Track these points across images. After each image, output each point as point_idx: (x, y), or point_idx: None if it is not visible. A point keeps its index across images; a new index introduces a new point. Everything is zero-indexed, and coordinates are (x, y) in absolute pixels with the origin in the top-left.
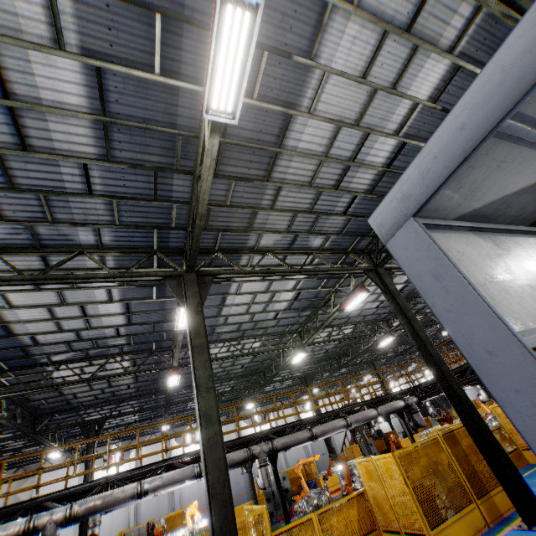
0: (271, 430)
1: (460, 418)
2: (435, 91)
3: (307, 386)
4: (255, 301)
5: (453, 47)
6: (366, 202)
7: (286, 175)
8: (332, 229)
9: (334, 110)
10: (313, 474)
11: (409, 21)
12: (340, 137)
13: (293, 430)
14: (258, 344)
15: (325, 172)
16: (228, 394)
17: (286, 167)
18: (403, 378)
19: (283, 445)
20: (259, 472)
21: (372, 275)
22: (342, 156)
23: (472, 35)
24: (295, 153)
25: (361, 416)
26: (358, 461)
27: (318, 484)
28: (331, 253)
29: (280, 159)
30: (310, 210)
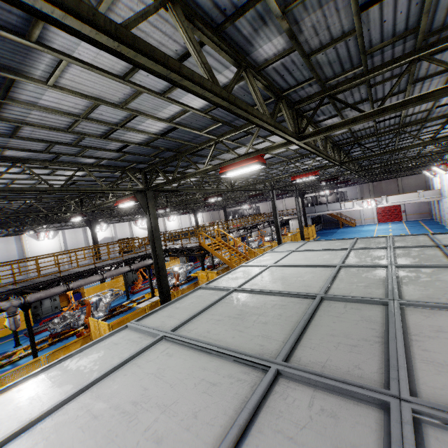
0: (28, 286)
1: (160, 301)
2: (207, 106)
3: (91, 228)
4: (15, 182)
5: (224, 87)
6: (142, 148)
7: (26, 117)
8: (105, 156)
9: (88, 89)
10: (81, 289)
11: (178, 55)
12: (102, 108)
13: (52, 284)
14: (32, 201)
15: (87, 125)
16: (3, 220)
17: (25, 112)
18: (180, 215)
19: (37, 299)
20: (7, 320)
21: (140, 196)
22: (108, 120)
23: (242, 86)
24: (34, 108)
25: (116, 272)
26: (90, 319)
27: (83, 295)
28: (106, 169)
29: (12, 105)
30: (73, 145)
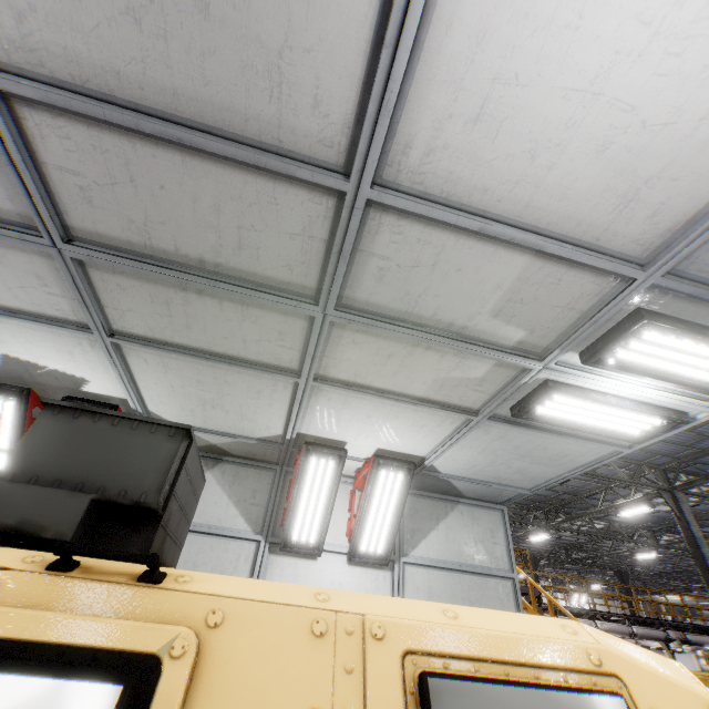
0: None
1: None
2: None
3: None
4: None
5: None
6: None
7: None
8: None
9: None
10: None
11: None
12: None
13: None
14: None
15: None
16: None
17: None
18: None
19: None
20: None
21: None
22: None
23: None
24: None
25: None
26: None
27: None
28: None
29: None
30: None
